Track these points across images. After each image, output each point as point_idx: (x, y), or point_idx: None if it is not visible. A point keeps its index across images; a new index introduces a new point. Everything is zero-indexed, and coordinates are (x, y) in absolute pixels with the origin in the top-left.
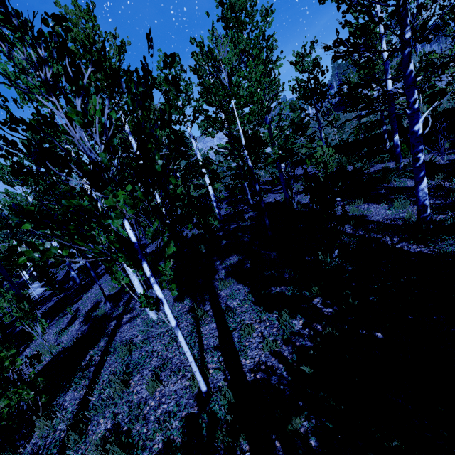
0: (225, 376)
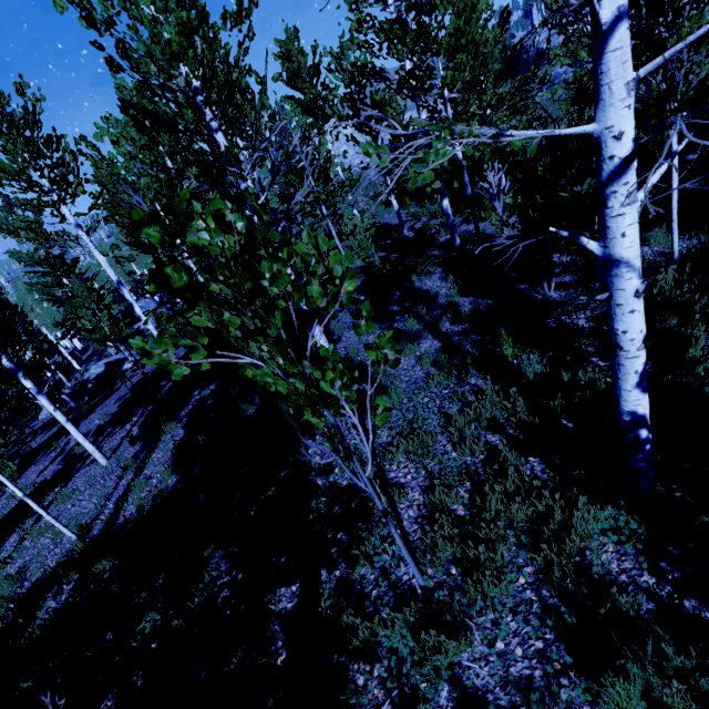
0: (102, 527)
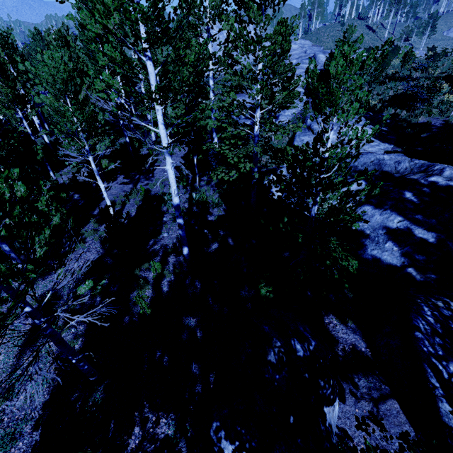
0: None
